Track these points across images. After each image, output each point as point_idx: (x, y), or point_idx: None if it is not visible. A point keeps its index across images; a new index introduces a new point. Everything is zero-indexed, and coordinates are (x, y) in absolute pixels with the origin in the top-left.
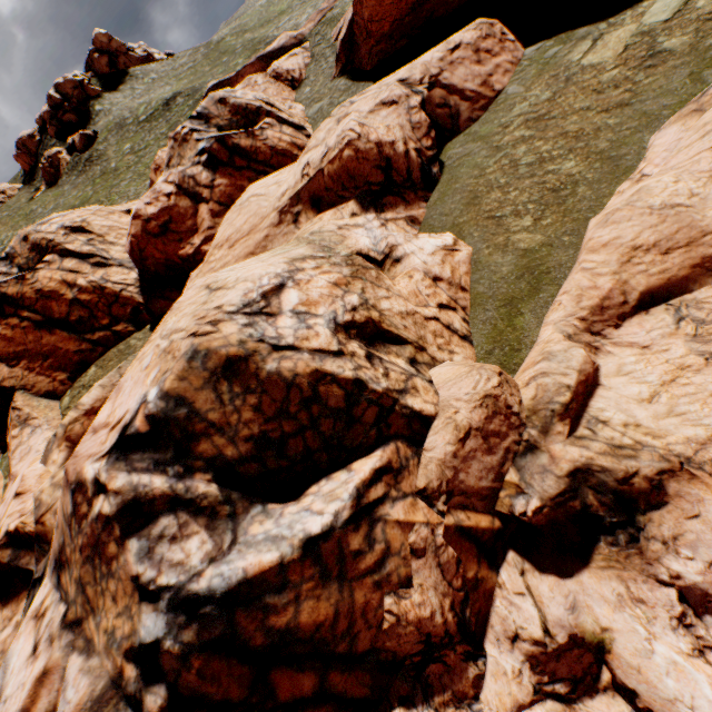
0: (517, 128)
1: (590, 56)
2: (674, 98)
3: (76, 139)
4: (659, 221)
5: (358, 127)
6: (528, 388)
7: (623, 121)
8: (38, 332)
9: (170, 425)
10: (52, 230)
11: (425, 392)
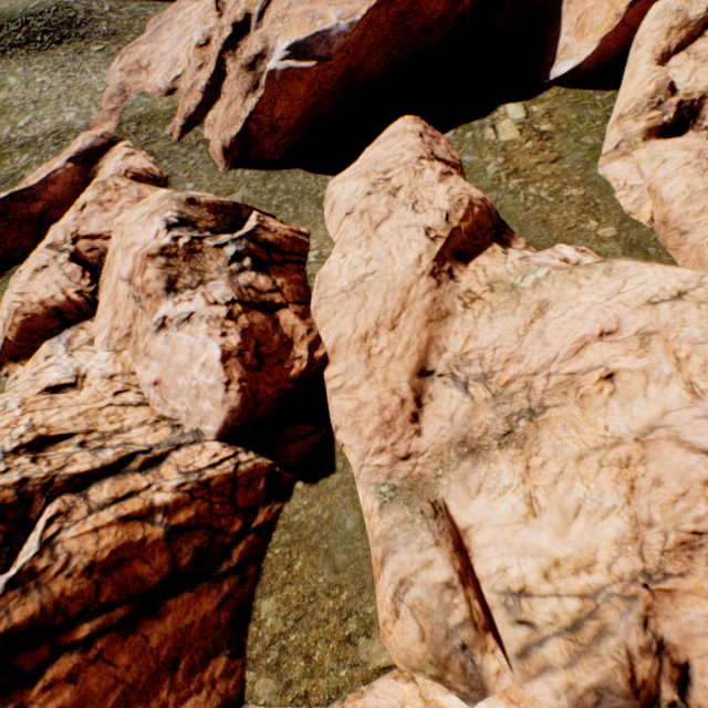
0: (508, 179)
1: (501, 136)
2: (582, 152)
3: None
4: None
5: (462, 191)
6: None
7: (572, 166)
8: (131, 637)
9: None
10: None
11: None
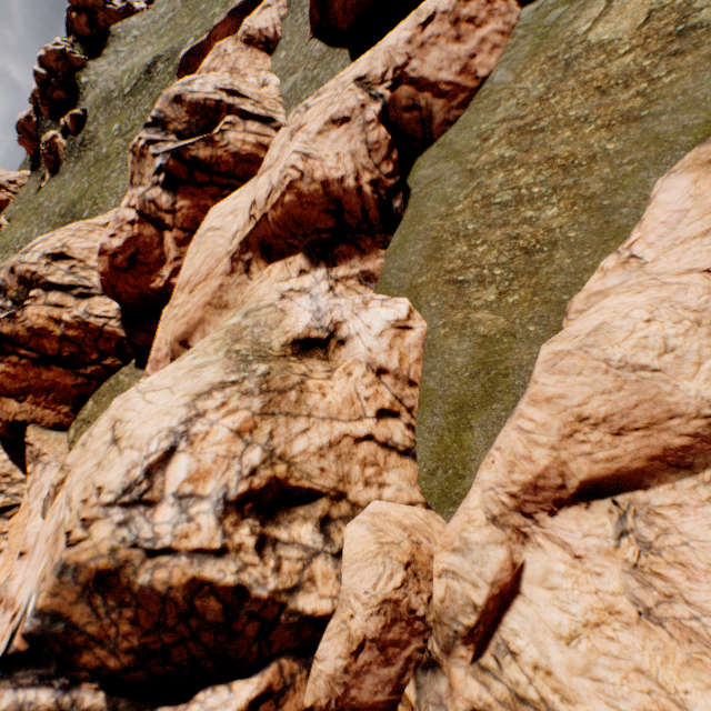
0: (498, 142)
1: (600, 26)
2: (700, 114)
3: (67, 121)
4: (614, 387)
5: (301, 162)
6: (440, 583)
7: (626, 148)
8: (37, 368)
9: (50, 640)
10: (35, 261)
11: (324, 580)
